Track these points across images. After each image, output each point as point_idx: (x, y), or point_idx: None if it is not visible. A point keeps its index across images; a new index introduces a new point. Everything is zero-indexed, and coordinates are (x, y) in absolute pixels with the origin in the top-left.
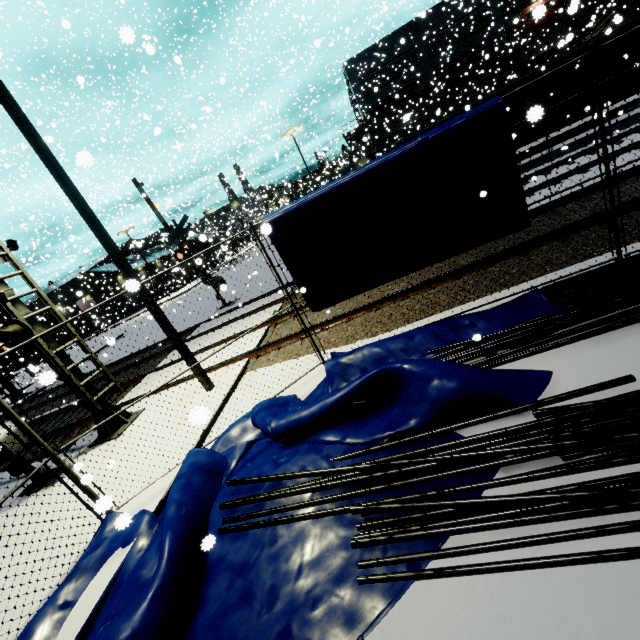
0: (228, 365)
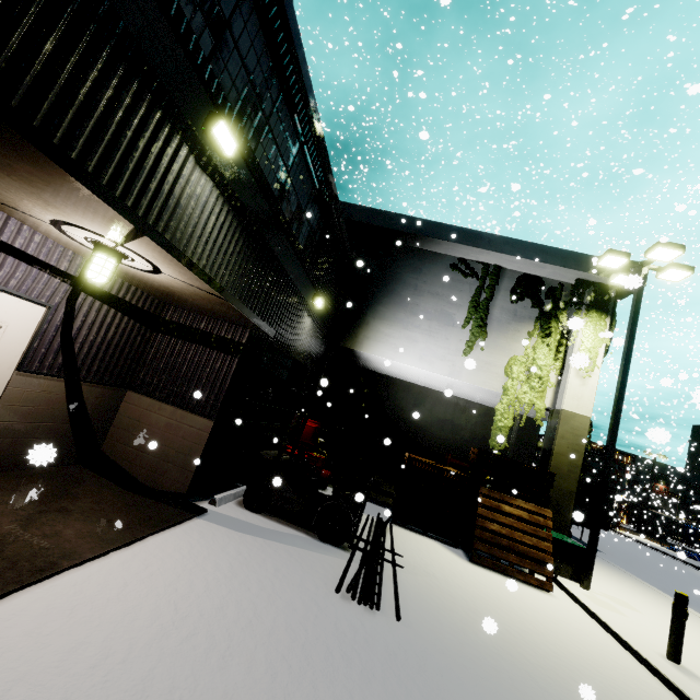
0: (636, 535)
